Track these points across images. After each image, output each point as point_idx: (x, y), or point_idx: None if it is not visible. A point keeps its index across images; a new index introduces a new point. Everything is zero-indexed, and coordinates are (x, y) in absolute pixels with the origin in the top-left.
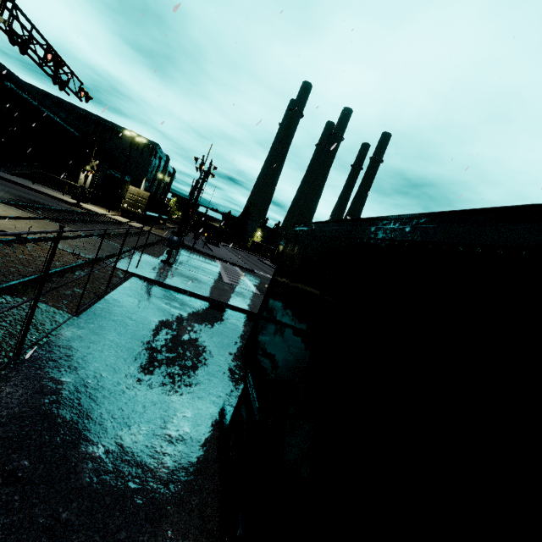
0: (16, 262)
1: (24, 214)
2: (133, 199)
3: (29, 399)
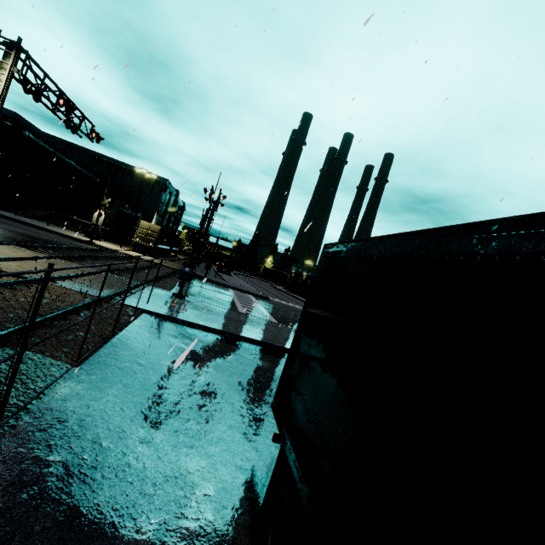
0: (16, 307)
1: (34, 254)
2: (144, 233)
3: (0, 496)
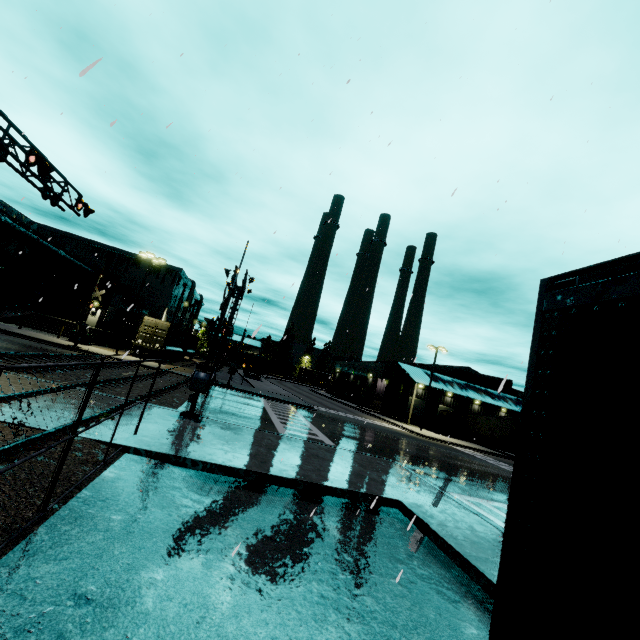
0: None
1: None
2: (149, 332)
3: None
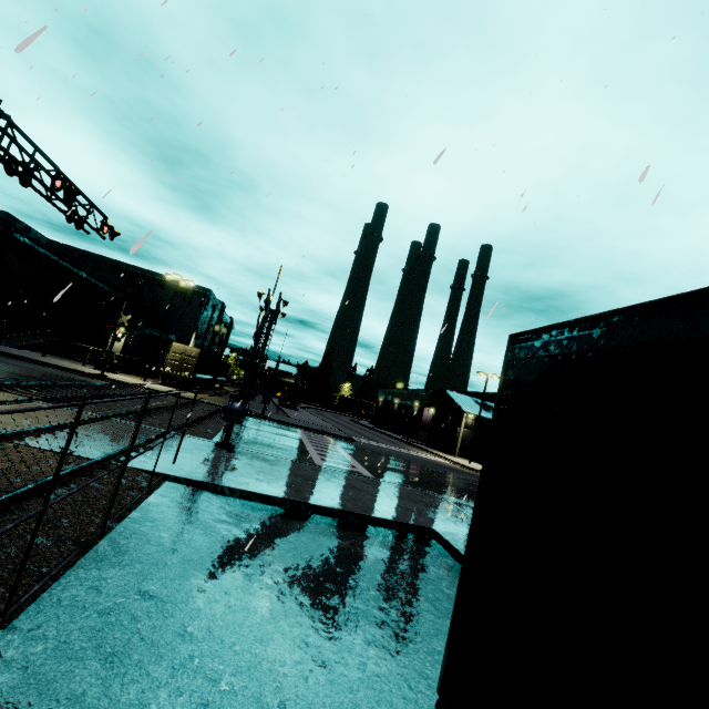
0: None
1: (2, 397)
2: (178, 359)
3: None
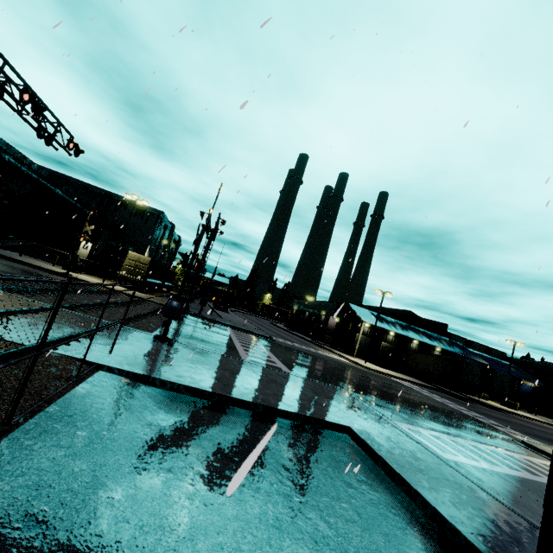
0: None
1: None
2: (132, 265)
3: None
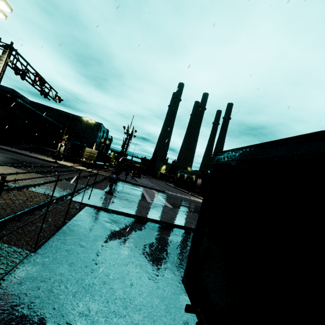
0: None
1: (17, 171)
2: (88, 155)
3: None
